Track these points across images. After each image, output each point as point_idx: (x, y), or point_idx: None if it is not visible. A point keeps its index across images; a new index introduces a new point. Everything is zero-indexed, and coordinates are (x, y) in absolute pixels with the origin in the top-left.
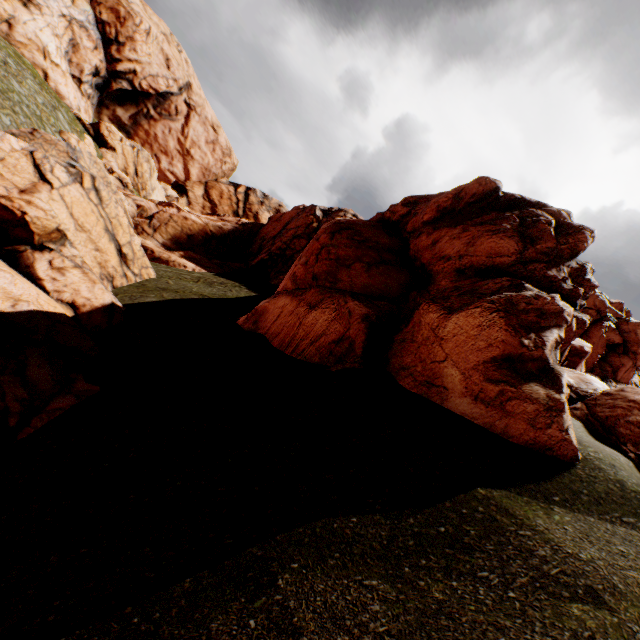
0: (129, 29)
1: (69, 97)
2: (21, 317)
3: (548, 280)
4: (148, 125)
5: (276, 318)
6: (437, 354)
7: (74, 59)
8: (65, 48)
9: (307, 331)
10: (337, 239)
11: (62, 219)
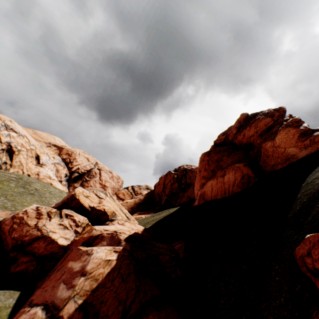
0: (73, 156)
1: (60, 188)
2: (135, 235)
3: (286, 120)
4: (87, 184)
5: (211, 190)
6: (281, 150)
7: (58, 175)
8: (54, 173)
9: (228, 183)
10: (210, 155)
11: (112, 208)
